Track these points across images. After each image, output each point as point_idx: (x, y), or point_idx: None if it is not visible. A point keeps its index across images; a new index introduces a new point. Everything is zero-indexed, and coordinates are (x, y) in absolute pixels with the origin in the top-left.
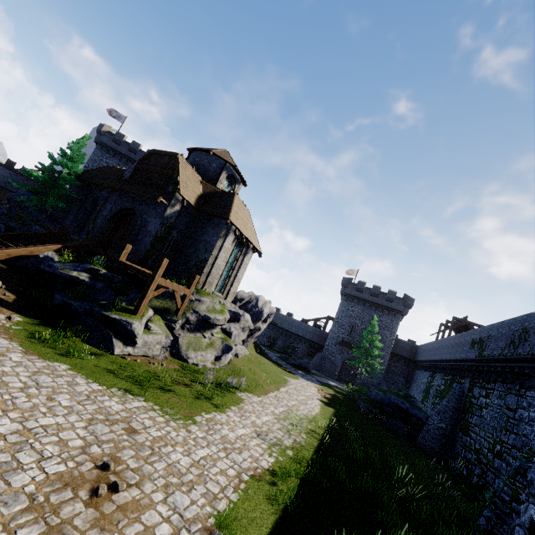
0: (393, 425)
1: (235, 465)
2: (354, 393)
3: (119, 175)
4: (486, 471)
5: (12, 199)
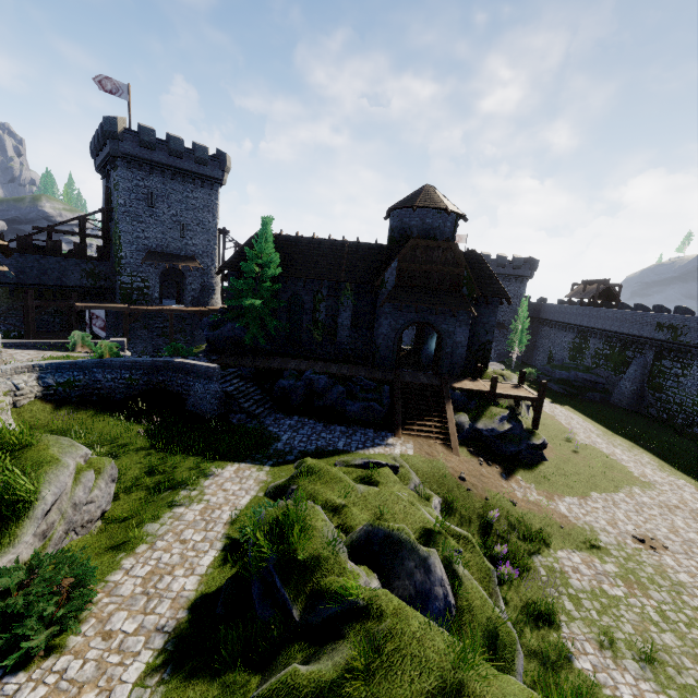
0: (591, 396)
1: (697, 494)
2: (532, 376)
3: (378, 281)
4: (692, 416)
5: (220, 338)
